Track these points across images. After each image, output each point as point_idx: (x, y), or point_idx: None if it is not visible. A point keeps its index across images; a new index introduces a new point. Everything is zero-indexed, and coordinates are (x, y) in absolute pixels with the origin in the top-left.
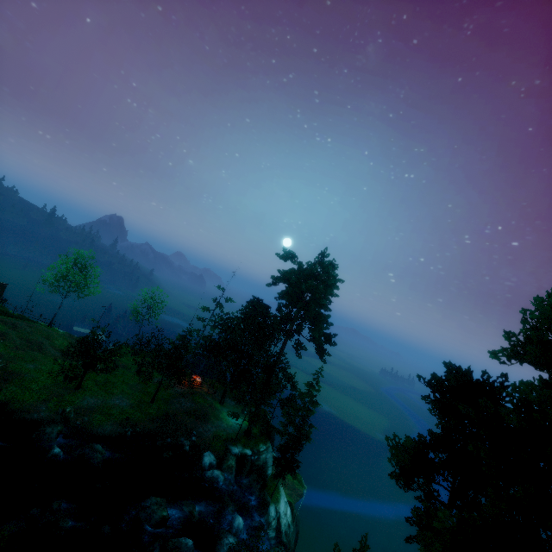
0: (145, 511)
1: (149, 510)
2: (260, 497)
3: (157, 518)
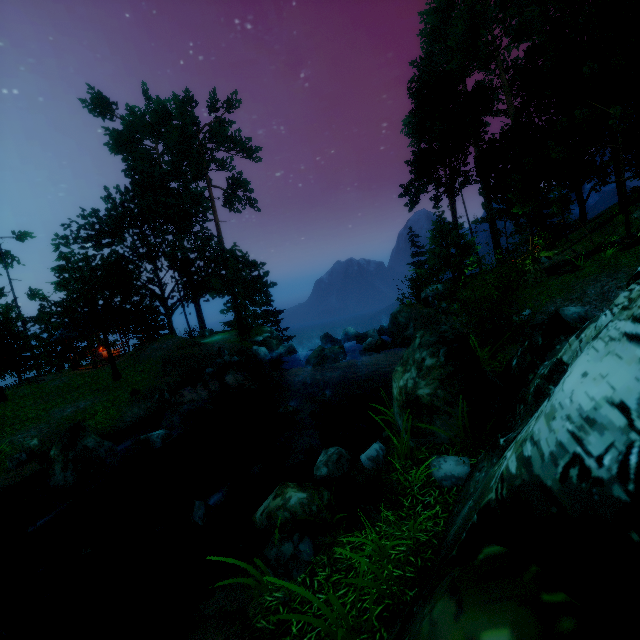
0: (327, 357)
1: (328, 354)
2: (308, 352)
3: (341, 351)
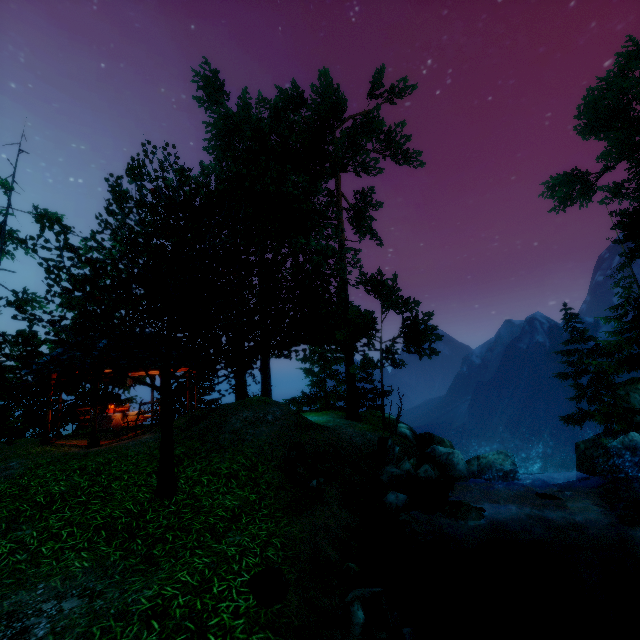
0: None
1: None
2: None
3: None
